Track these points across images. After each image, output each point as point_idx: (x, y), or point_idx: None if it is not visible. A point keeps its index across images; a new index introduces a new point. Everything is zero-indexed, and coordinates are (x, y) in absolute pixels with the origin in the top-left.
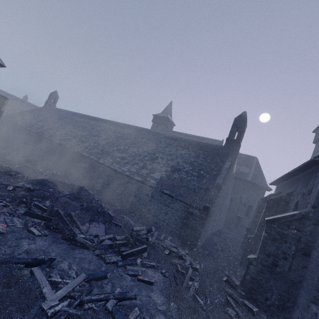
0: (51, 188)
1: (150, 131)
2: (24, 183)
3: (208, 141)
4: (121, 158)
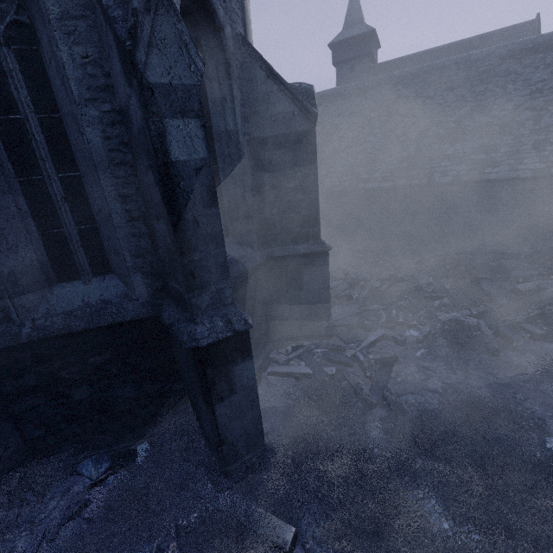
0: (509, 270)
1: (439, 68)
2: (518, 285)
3: (498, 39)
4: (481, 150)
